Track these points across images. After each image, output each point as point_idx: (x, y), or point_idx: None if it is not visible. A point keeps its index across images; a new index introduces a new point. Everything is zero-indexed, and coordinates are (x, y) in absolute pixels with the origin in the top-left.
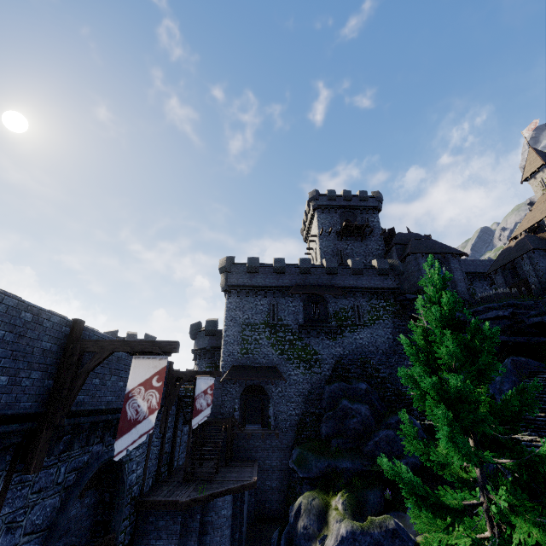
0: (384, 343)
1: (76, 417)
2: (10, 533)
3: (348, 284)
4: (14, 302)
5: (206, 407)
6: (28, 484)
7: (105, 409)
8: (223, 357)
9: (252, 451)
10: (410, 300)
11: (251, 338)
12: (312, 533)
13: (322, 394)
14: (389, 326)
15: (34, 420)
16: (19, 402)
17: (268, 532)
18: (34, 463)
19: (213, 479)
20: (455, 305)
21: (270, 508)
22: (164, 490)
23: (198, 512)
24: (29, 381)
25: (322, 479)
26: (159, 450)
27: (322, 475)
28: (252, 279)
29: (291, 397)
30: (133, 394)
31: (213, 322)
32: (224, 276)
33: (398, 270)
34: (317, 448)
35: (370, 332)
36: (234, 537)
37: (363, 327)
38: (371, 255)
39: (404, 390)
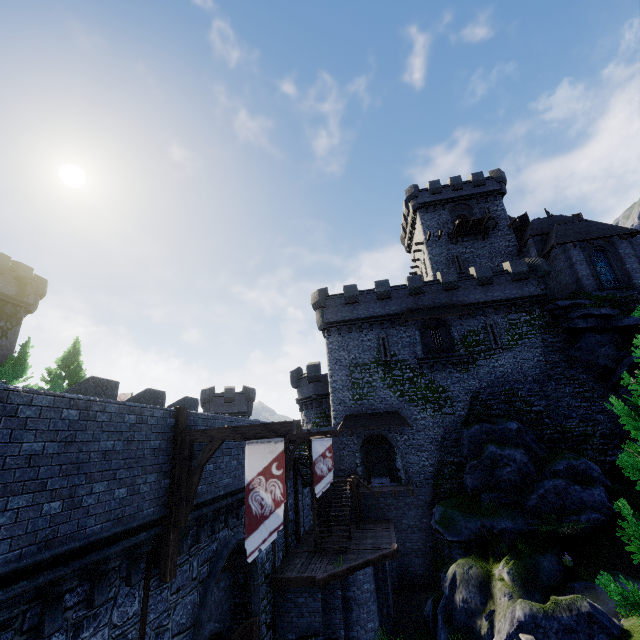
0: (533, 368)
1: (198, 509)
2: (159, 638)
3: (474, 299)
4: (116, 407)
5: (327, 472)
6: (166, 586)
7: (224, 494)
8: (334, 406)
9: (384, 510)
10: (564, 308)
11: (362, 381)
12: (475, 608)
13: (459, 439)
14: (537, 345)
15: (159, 524)
16: (141, 510)
17: (418, 601)
18: (168, 570)
19: (347, 547)
20: (633, 306)
21: (415, 573)
22: (296, 563)
23: (338, 588)
24: (147, 486)
25: (477, 543)
26: (284, 519)
27: (476, 538)
28: (352, 311)
29: (421, 445)
30: (254, 486)
31: (315, 367)
32: (320, 313)
33: (542, 270)
34: (464, 505)
35: (512, 356)
36: (381, 611)
37: (501, 351)
38: (499, 255)
39: (570, 425)
